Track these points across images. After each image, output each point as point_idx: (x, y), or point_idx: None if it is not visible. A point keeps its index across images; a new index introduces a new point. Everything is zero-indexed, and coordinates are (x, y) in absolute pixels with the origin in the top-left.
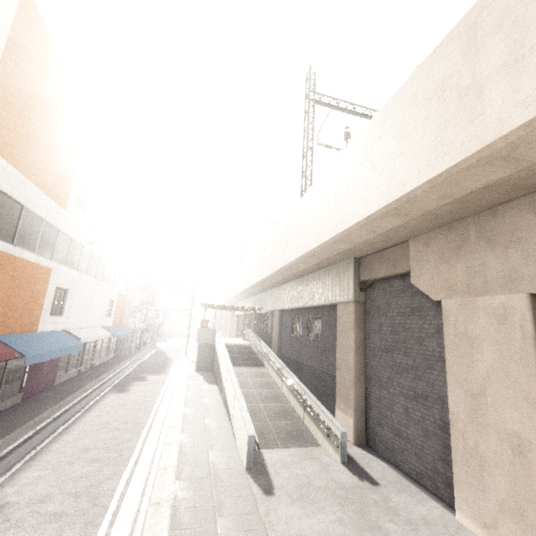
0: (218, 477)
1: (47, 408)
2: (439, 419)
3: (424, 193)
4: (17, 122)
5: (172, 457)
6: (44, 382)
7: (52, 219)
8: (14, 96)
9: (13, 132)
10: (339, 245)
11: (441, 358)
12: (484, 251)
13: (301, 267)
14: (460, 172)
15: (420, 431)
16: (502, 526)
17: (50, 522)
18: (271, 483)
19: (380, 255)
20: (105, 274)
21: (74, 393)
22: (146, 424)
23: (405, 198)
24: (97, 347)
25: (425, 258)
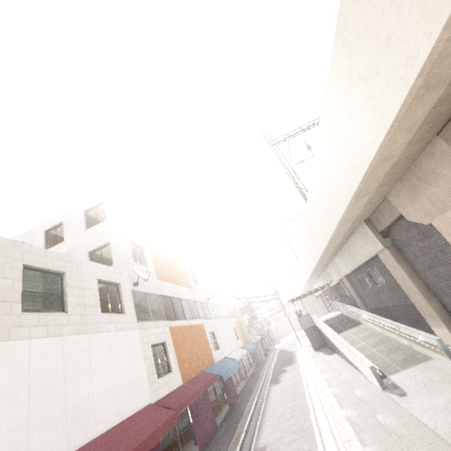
0: (366, 400)
1: (245, 406)
2: None
3: (363, 186)
4: (162, 263)
5: (332, 401)
6: (232, 394)
7: (190, 297)
8: (156, 253)
9: (163, 268)
10: (347, 223)
11: None
12: (427, 187)
13: (335, 243)
14: (370, 174)
15: None
16: None
17: (291, 444)
18: (403, 390)
19: (378, 212)
20: (222, 313)
21: (251, 394)
22: (305, 393)
23: (357, 192)
24: (243, 363)
25: (402, 203)
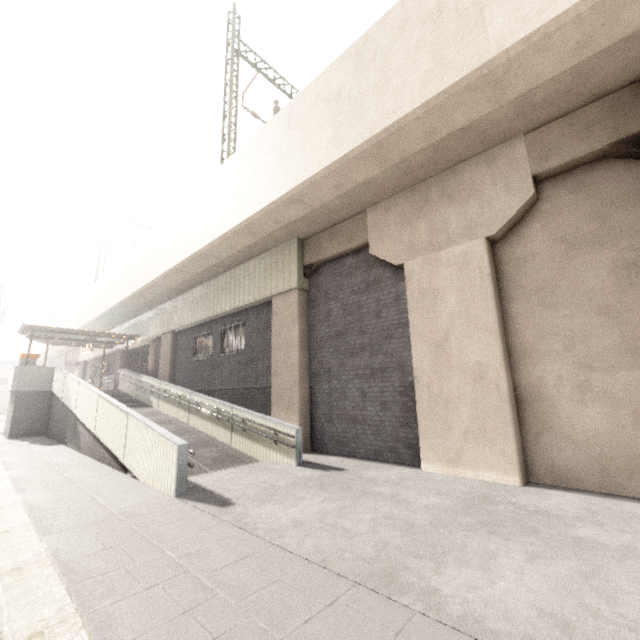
0: (131, 514)
1: None
2: (399, 385)
3: (415, 121)
4: None
5: (15, 518)
6: None
7: None
8: None
9: None
10: (291, 209)
11: (401, 324)
12: (446, 208)
13: (222, 254)
14: (457, 93)
15: (379, 406)
16: (467, 452)
17: None
18: (223, 497)
19: (331, 232)
20: None
21: None
22: None
23: (395, 127)
24: None
25: (386, 225)
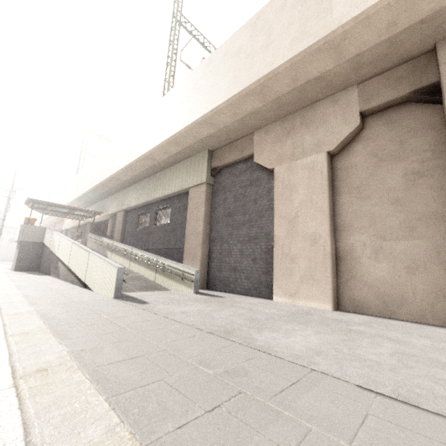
0: (85, 302)
1: None
2: (265, 247)
3: (284, 71)
4: None
5: (16, 298)
6: None
7: None
8: None
9: None
10: (204, 128)
11: (269, 208)
12: (304, 132)
13: (159, 158)
14: (312, 53)
15: (251, 261)
16: (301, 289)
17: None
18: (143, 301)
19: (231, 146)
20: None
21: None
22: None
23: (271, 74)
24: None
25: (265, 142)
